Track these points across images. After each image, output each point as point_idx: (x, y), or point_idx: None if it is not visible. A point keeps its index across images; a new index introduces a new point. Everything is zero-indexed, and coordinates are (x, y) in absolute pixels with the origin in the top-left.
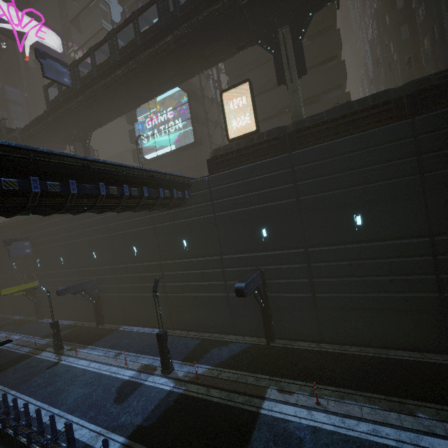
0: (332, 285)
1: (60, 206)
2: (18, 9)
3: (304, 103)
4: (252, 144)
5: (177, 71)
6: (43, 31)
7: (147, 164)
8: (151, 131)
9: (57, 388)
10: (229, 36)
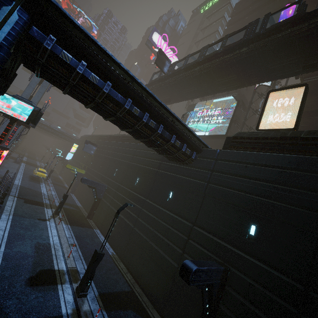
0: None
1: (92, 99)
2: (168, 45)
3: None
4: (282, 136)
5: (238, 77)
6: (173, 57)
7: None
8: (198, 118)
9: (24, 234)
10: (300, 55)
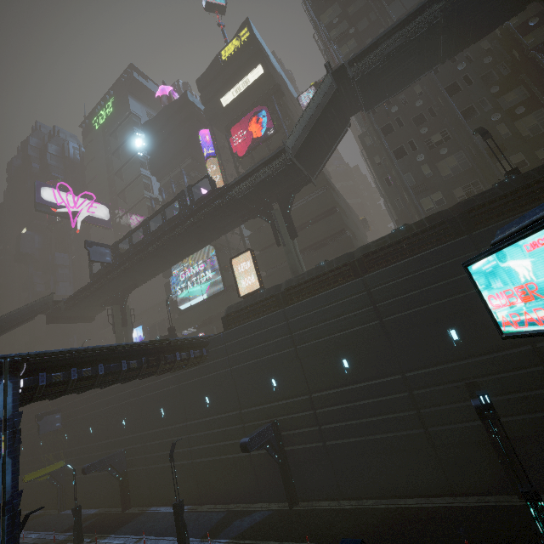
0: (337, 431)
1: (90, 386)
2: (75, 195)
3: (317, 245)
4: (255, 302)
5: (199, 240)
6: (94, 206)
7: (182, 313)
8: (185, 283)
9: None
10: (236, 214)
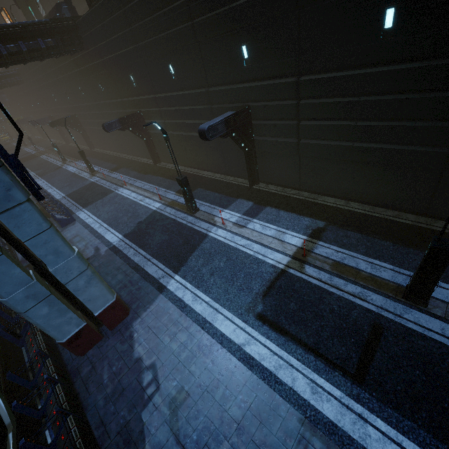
0: None
1: None
2: None
3: None
4: None
5: None
6: None
7: None
8: None
9: None
10: None
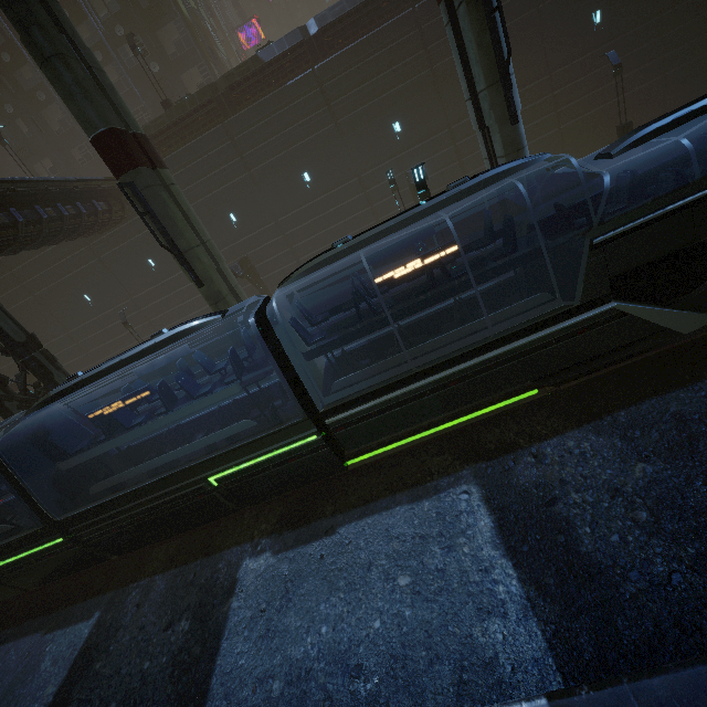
0: None
1: None
2: None
3: None
4: None
5: None
6: None
7: None
8: None
9: None
10: None
